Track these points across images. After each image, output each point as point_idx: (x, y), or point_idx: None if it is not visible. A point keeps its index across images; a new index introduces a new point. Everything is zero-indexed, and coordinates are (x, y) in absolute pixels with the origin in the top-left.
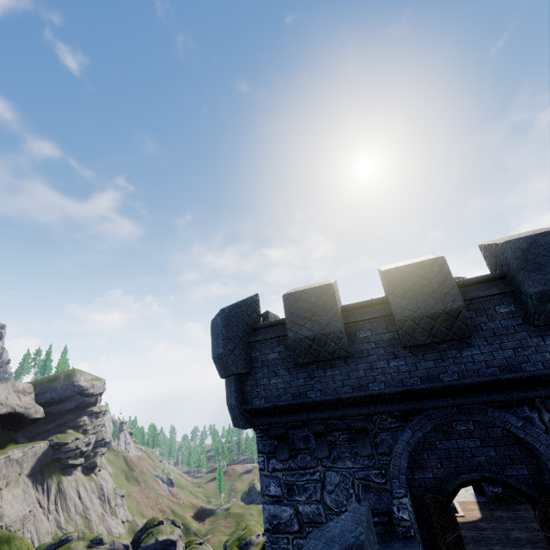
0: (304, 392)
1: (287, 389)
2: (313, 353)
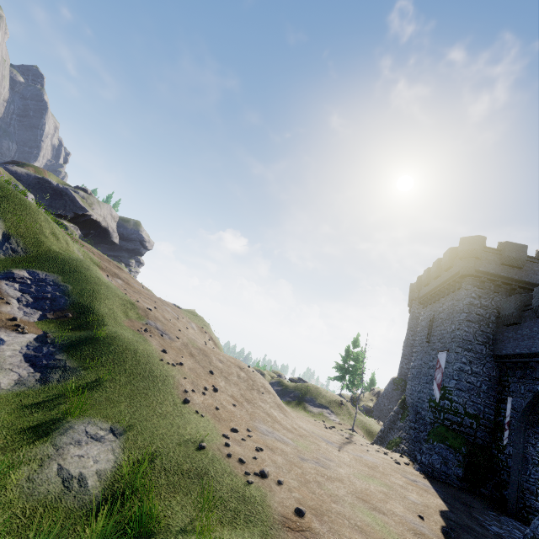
0: (500, 272)
1: (493, 269)
2: (511, 262)
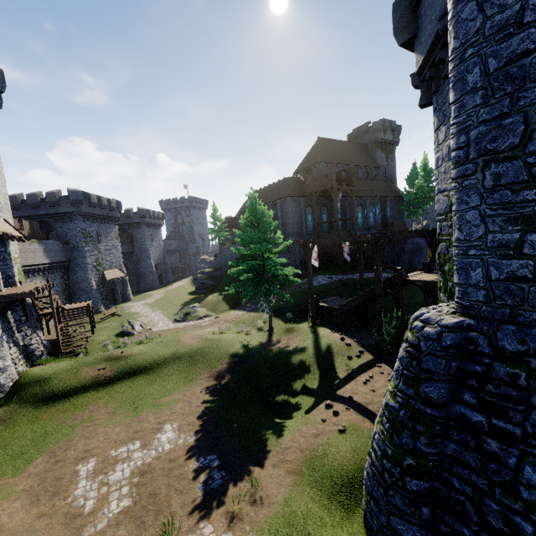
0: None
1: None
2: None
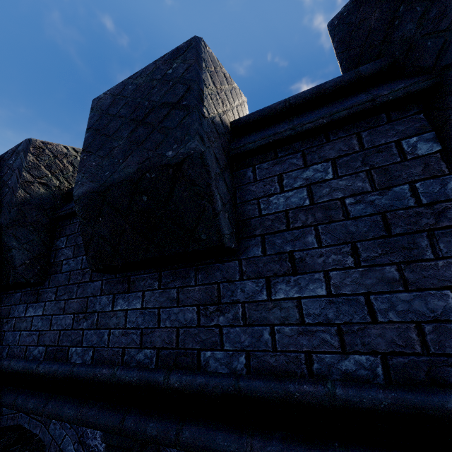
0: None
1: None
2: None
